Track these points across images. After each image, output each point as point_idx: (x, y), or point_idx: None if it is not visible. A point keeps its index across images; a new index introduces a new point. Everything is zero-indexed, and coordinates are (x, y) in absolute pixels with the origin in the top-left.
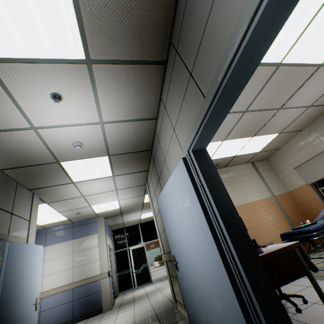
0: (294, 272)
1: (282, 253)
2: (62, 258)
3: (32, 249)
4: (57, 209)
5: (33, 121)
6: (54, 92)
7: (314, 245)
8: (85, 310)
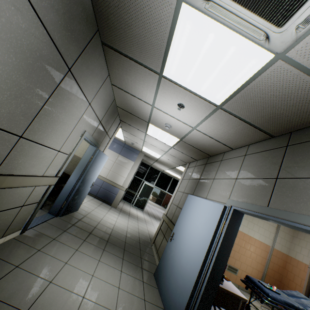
0: (229, 306)
1: (231, 295)
2: (107, 160)
3: (104, 157)
4: (124, 134)
5: (156, 104)
6: (182, 104)
7: (261, 302)
8: (103, 197)
